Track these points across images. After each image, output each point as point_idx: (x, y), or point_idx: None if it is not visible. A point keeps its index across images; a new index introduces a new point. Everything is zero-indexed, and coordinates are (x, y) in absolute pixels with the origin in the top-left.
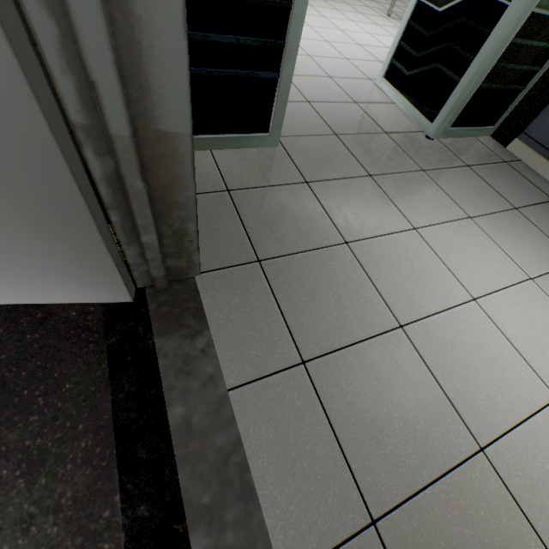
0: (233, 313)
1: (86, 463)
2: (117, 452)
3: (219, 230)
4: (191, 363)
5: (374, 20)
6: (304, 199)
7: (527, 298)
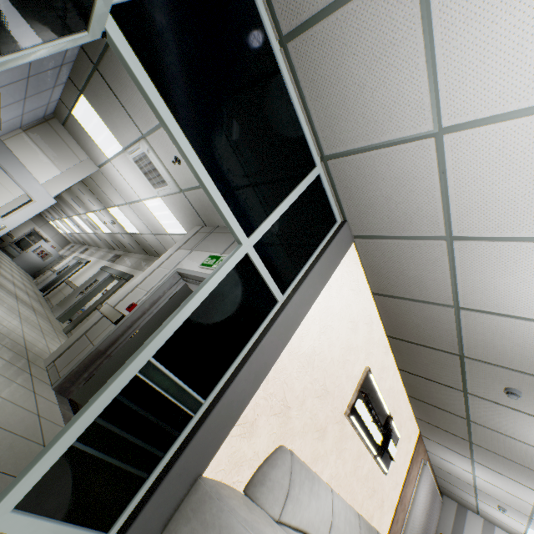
0: None
1: None
2: None
3: None
4: None
5: None
6: None
7: None
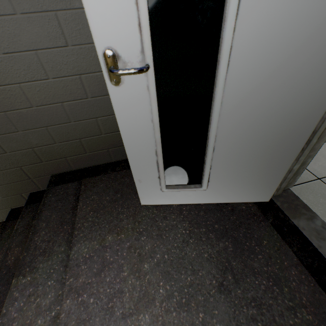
0: (325, 207)
1: (301, 283)
2: (314, 279)
3: None
4: (320, 233)
5: None
6: None
7: None
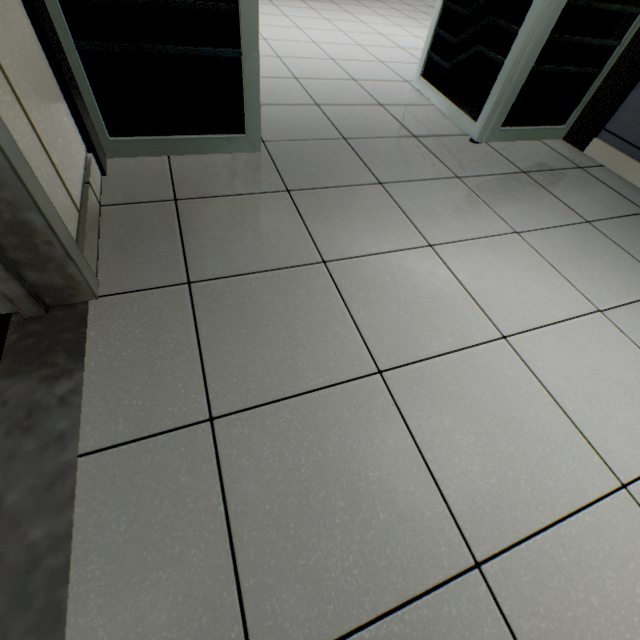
0: (127, 349)
1: None
2: None
3: (145, 245)
4: (38, 415)
5: (427, 24)
6: (279, 210)
7: (591, 336)
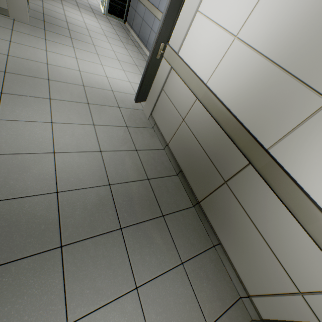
0: None
1: None
2: None
3: None
4: None
5: None
6: None
7: (95, 23)
